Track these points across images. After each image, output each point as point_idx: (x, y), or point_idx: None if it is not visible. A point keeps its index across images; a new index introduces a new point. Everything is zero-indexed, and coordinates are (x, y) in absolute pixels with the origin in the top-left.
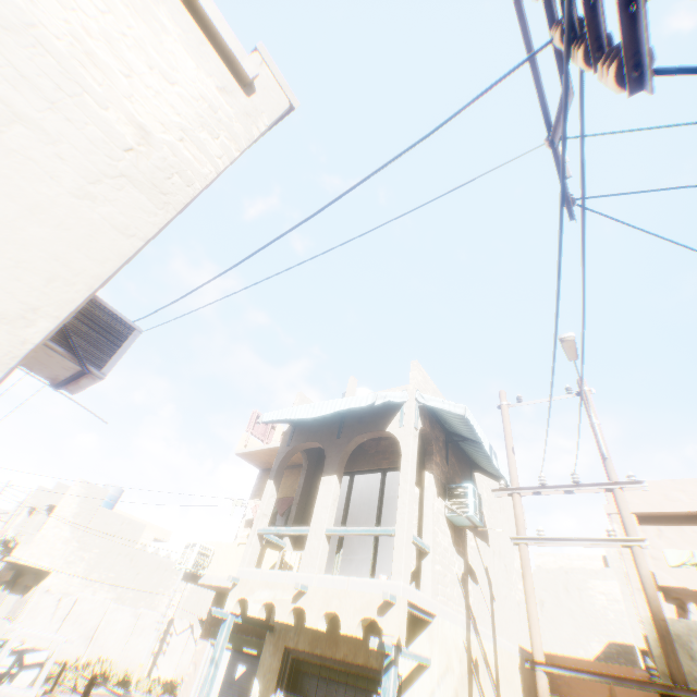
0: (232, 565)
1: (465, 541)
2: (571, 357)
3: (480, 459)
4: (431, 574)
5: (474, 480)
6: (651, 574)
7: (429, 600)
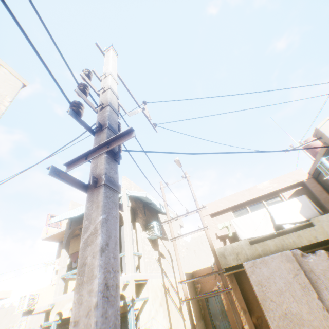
0: (51, 296)
1: (157, 244)
2: (179, 166)
3: (158, 209)
4: (144, 264)
5: (159, 217)
6: (216, 234)
7: (144, 275)
